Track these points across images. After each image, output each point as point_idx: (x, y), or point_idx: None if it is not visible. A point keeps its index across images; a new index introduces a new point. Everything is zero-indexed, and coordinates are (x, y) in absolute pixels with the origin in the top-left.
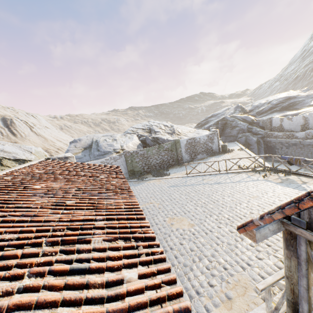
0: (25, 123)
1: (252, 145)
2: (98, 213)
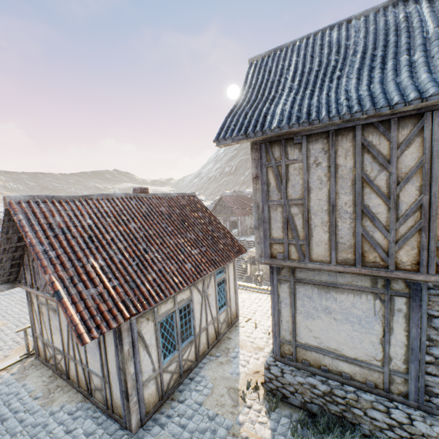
0: None
1: None
2: None
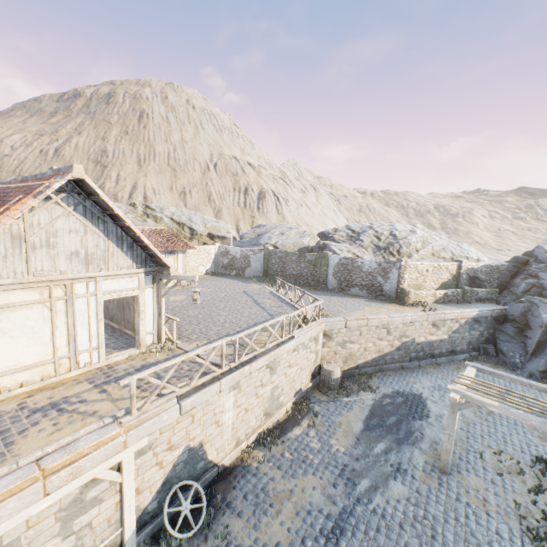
0: (275, 199)
1: (532, 328)
2: None
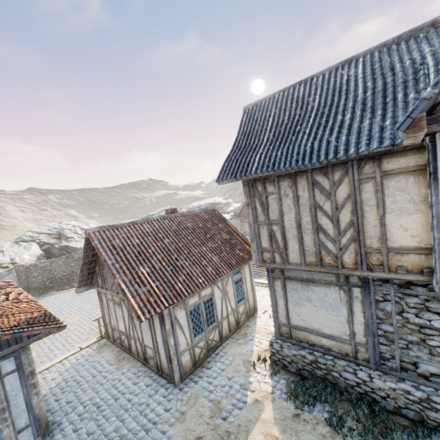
0: None
1: None
2: (3, 298)
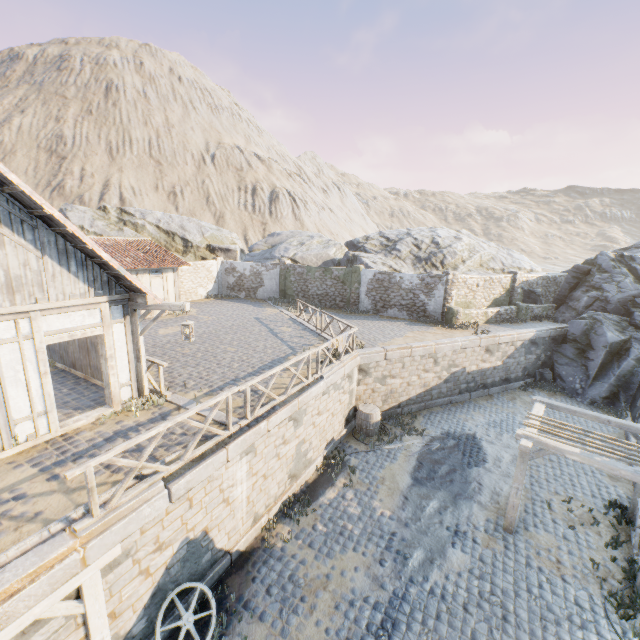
0: (290, 201)
1: (595, 349)
2: None
